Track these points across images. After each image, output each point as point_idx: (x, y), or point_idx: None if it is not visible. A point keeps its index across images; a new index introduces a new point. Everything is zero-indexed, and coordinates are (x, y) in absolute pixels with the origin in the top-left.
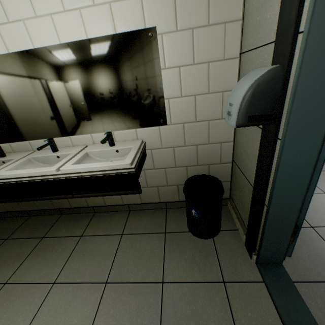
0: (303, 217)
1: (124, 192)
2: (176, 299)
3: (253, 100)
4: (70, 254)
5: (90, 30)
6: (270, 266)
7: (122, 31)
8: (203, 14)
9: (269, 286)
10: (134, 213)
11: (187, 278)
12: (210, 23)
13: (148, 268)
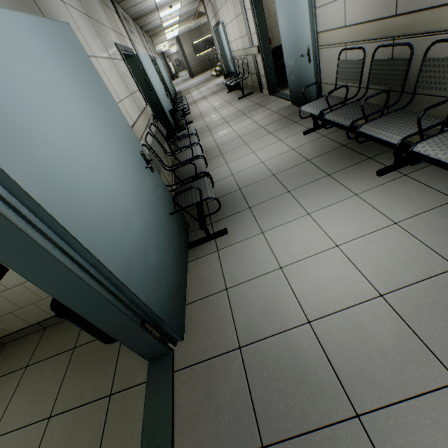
0: (150, 309)
1: None
2: (56, 434)
3: None
4: None
5: None
6: (160, 360)
7: None
8: None
9: (148, 386)
10: (50, 329)
11: (76, 402)
12: None
13: (41, 404)
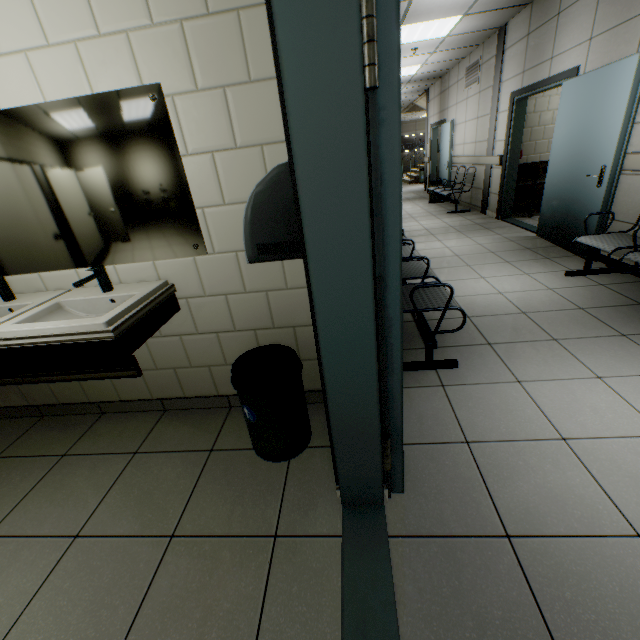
0: (401, 420)
1: (111, 374)
2: (183, 565)
3: (256, 219)
4: (34, 486)
5: (48, 88)
6: (363, 510)
7: (103, 90)
8: (238, 64)
9: (345, 542)
10: (172, 414)
11: (217, 528)
12: (252, 77)
13: (157, 512)
